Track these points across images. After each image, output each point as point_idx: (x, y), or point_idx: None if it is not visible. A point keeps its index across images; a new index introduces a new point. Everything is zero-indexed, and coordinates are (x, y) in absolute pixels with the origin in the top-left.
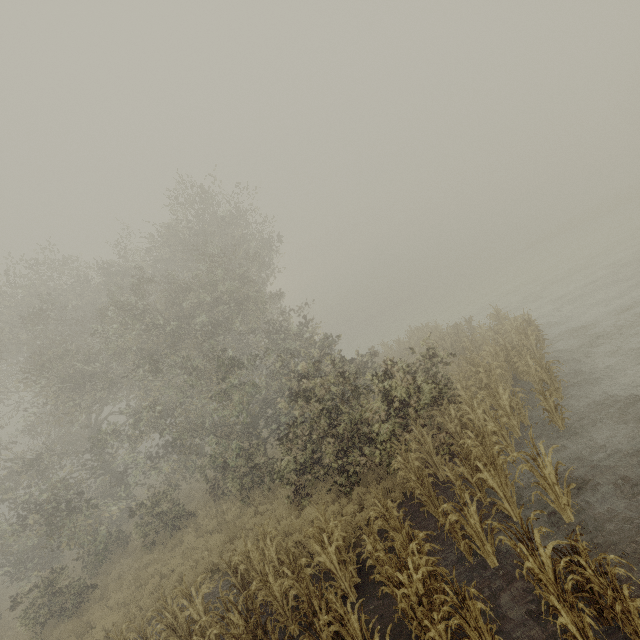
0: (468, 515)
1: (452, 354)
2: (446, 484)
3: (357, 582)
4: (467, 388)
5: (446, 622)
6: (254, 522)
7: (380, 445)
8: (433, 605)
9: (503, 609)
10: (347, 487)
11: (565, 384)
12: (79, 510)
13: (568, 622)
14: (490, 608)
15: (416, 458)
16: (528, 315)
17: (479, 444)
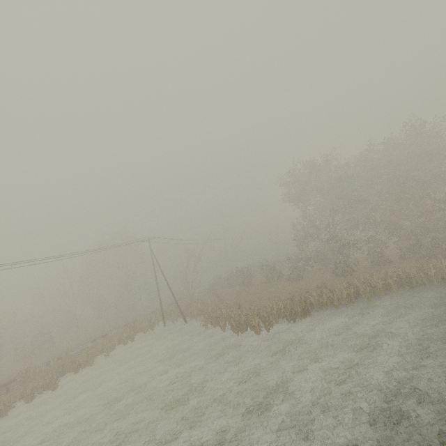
0: None
1: None
2: None
3: None
4: None
5: None
6: None
7: None
8: None
9: None
10: None
11: None
12: (348, 246)
13: None
14: None
15: None
16: None
17: None
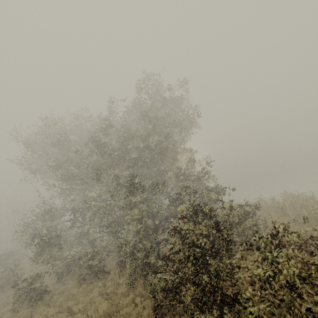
0: None
1: None
2: None
3: None
4: None
5: None
6: (127, 310)
7: None
8: None
9: None
10: None
11: None
12: (56, 245)
13: None
14: None
15: None
16: None
17: None
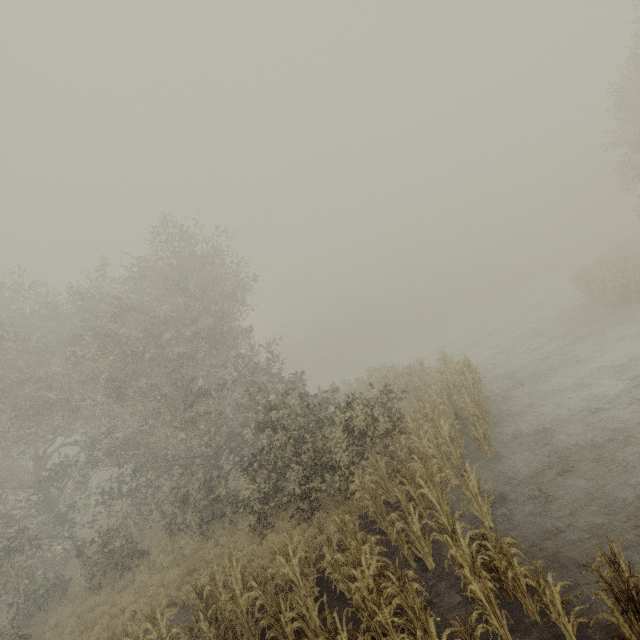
0: (411, 522)
1: (404, 391)
2: (396, 504)
3: (316, 596)
4: (416, 421)
5: (390, 605)
6: (214, 554)
7: (340, 471)
8: (381, 594)
9: (437, 600)
10: (308, 513)
11: (495, 419)
12: (20, 549)
13: (477, 590)
14: (427, 600)
15: (371, 480)
16: (467, 360)
17: (423, 466)
